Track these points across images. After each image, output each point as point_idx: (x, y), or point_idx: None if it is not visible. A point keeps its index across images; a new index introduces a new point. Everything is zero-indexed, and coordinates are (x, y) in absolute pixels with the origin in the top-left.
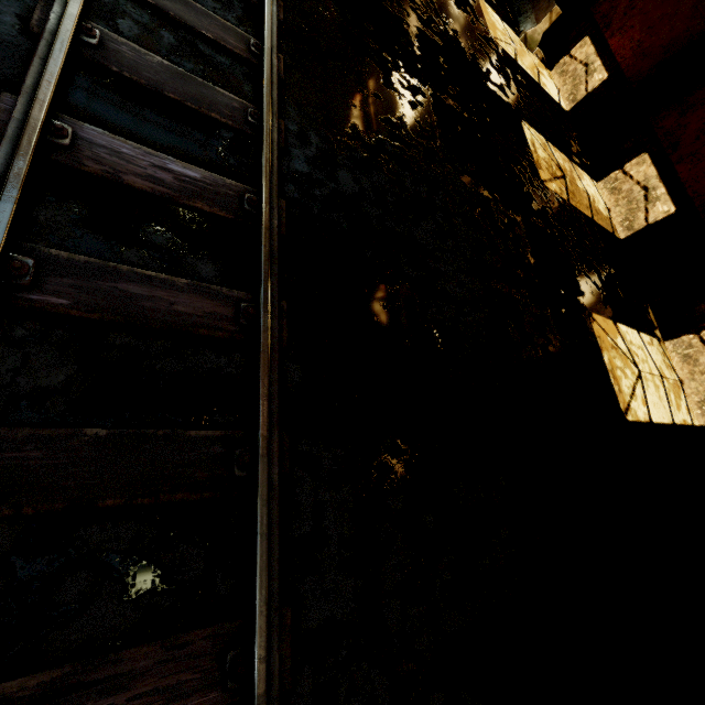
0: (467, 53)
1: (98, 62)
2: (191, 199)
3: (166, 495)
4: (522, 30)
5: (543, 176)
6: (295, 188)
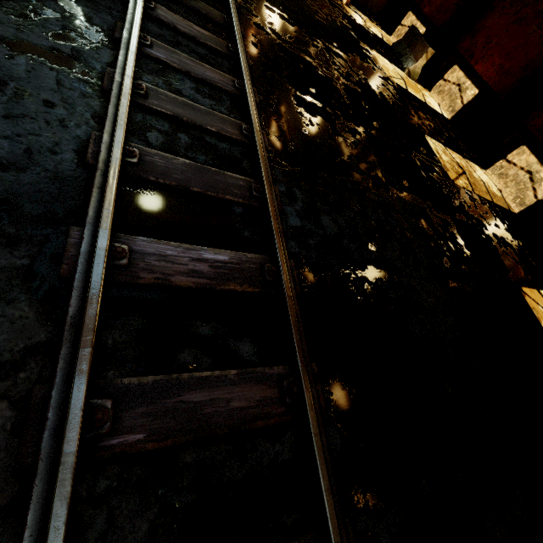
0: (377, 93)
1: (139, 176)
2: (225, 283)
3: None
4: (405, 67)
5: (452, 176)
6: (295, 243)
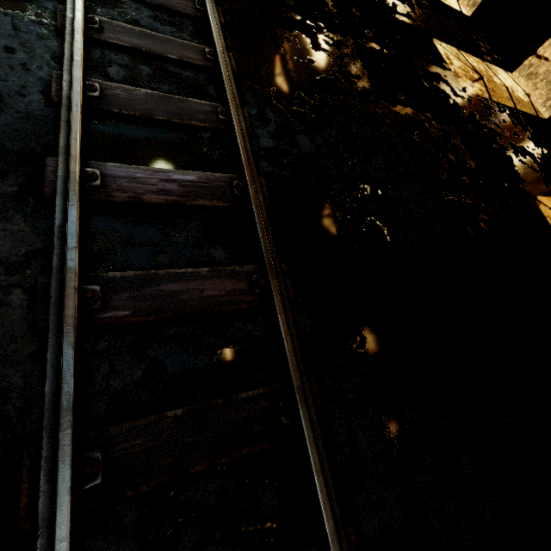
0: None
1: (103, 109)
2: (194, 200)
3: (236, 452)
4: None
5: (463, 84)
6: (267, 163)
